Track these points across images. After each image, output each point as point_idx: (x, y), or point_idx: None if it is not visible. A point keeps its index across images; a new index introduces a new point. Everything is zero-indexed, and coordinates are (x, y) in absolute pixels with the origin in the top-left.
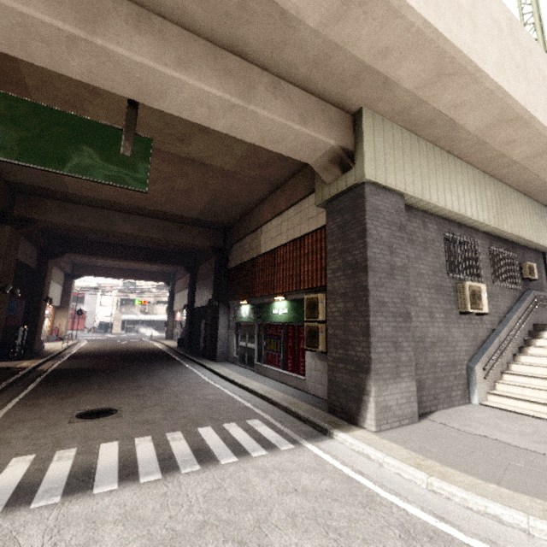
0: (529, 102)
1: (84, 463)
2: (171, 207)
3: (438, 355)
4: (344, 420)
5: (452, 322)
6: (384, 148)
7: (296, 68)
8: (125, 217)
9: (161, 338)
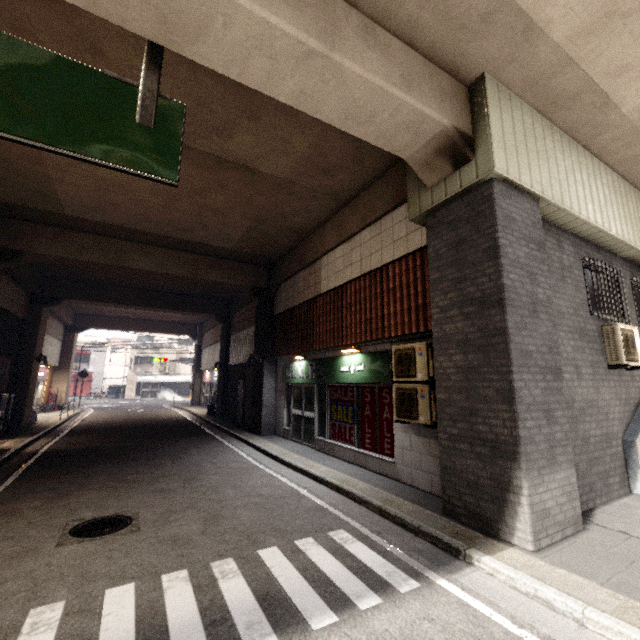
0: None
1: (75, 638)
2: (201, 234)
3: (590, 427)
4: (473, 528)
5: (601, 380)
6: (514, 132)
7: (399, 4)
8: (140, 249)
9: (186, 403)
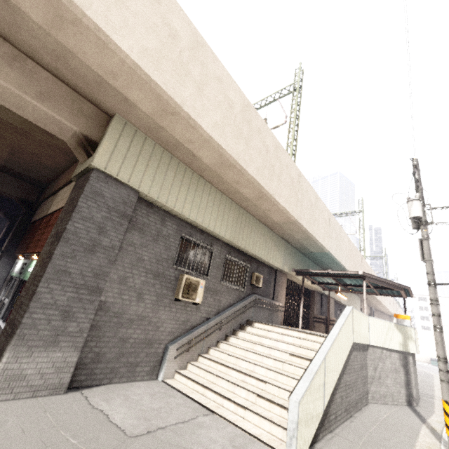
0: (243, 159)
1: None
2: None
3: (134, 332)
4: None
5: (163, 305)
6: (128, 150)
7: (41, 54)
8: None
9: None
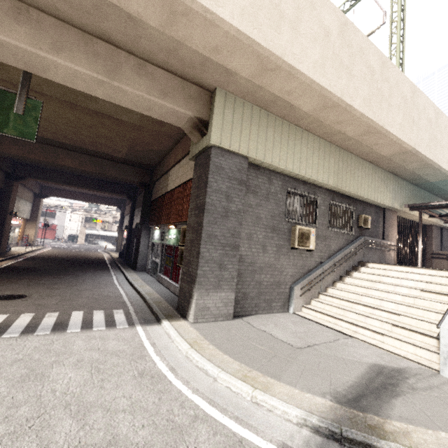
0: (347, 93)
1: None
2: (102, 148)
3: (265, 277)
4: (181, 314)
5: (283, 254)
6: (233, 120)
7: (155, 55)
8: (67, 153)
9: (114, 250)
